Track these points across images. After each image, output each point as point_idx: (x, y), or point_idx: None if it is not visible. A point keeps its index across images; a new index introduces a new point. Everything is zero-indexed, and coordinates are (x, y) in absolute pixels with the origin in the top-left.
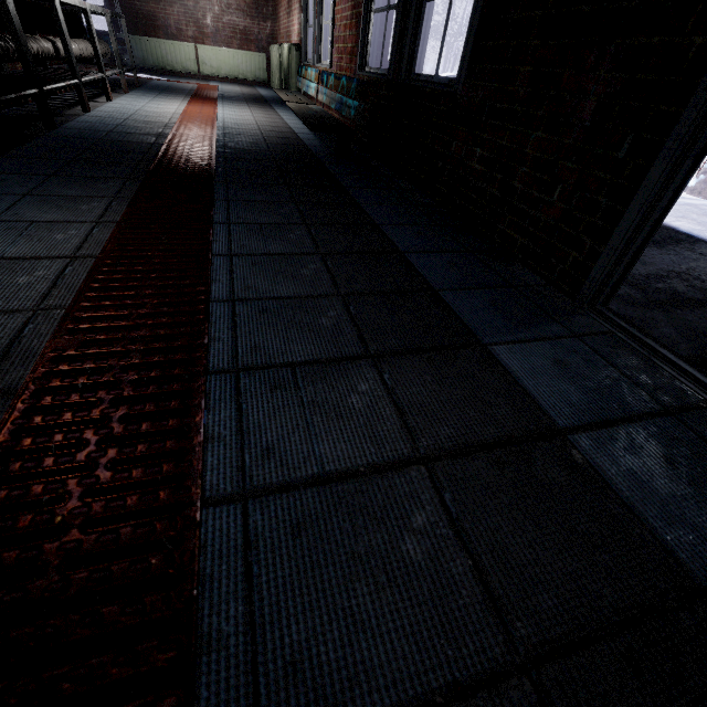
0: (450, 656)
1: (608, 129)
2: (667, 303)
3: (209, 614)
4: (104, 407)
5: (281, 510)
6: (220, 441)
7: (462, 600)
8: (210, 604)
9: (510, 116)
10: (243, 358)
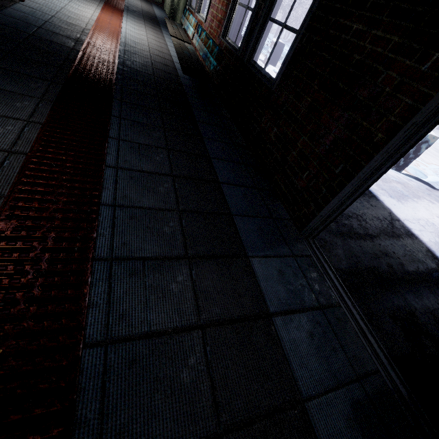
0: (191, 430)
1: (335, 155)
2: (346, 234)
3: (81, 408)
4: (29, 277)
5: (125, 352)
6: (97, 307)
7: (202, 403)
8: (82, 403)
9: (295, 120)
10: (116, 251)
